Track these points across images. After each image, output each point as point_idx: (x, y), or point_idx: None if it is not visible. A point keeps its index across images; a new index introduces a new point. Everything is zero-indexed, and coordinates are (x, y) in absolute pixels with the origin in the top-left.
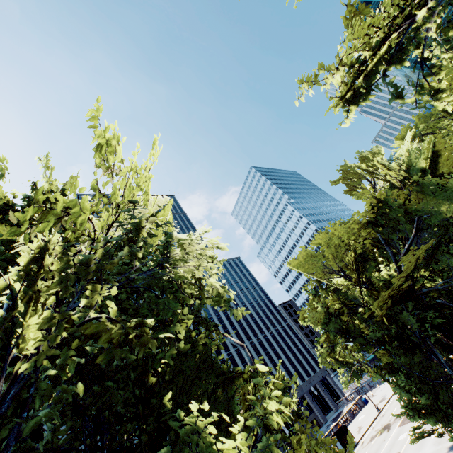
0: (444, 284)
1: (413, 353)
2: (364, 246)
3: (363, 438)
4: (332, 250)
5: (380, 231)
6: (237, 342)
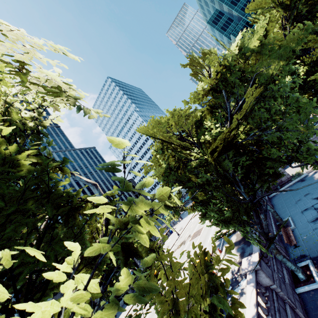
0: (249, 140)
1: (231, 184)
2: (203, 112)
3: (170, 251)
4: (176, 120)
5: (218, 97)
6: (88, 181)
